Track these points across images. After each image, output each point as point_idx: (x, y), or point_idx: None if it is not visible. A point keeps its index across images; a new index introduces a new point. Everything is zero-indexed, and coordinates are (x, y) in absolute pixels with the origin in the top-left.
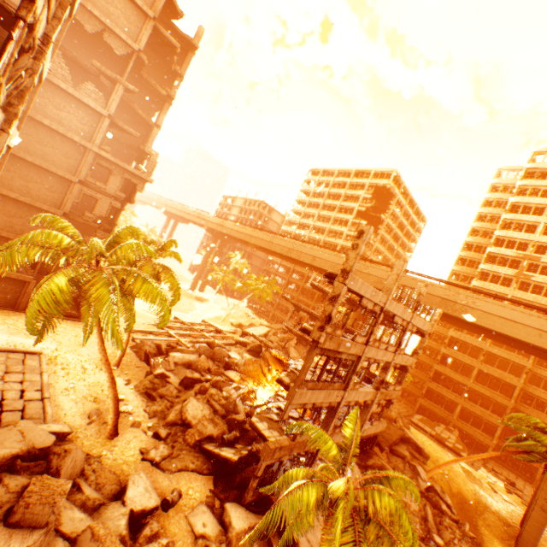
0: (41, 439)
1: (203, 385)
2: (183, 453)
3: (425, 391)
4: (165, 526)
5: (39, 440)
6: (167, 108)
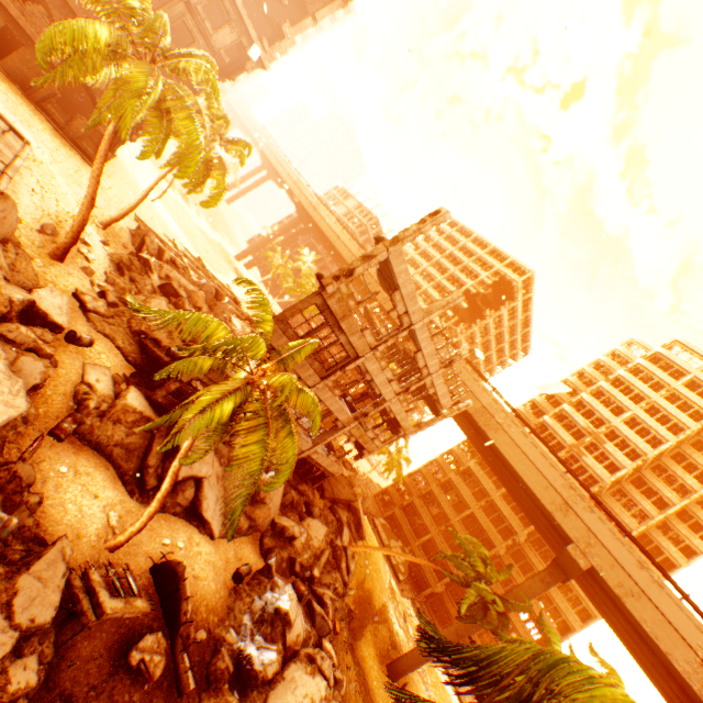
0: None
1: (184, 302)
2: (119, 329)
3: (407, 503)
4: (58, 349)
5: None
6: (337, 5)
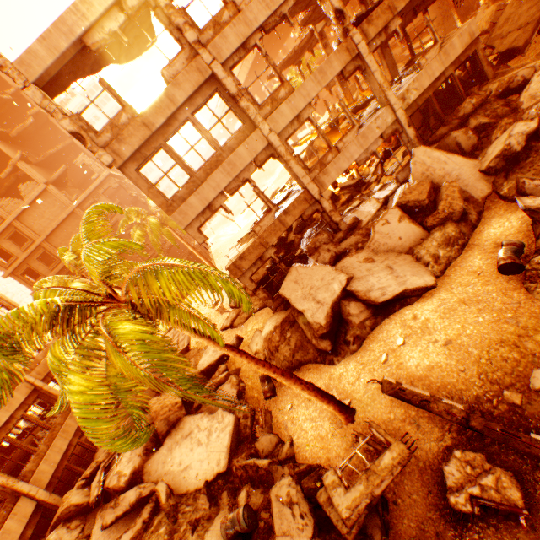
0: None
1: None
2: None
3: None
4: (234, 362)
5: None
6: (54, 120)
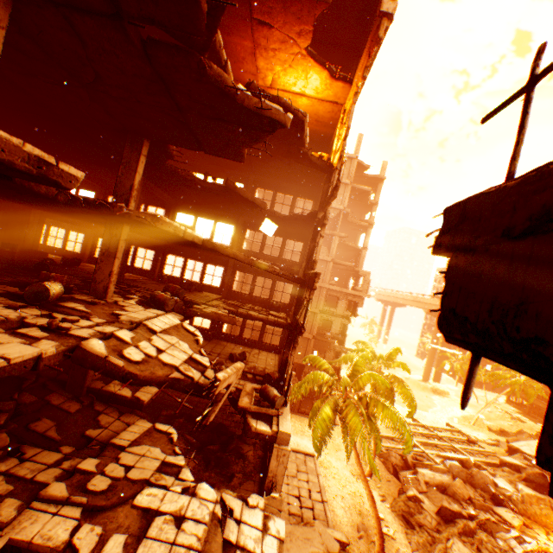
0: (330, 543)
1: (466, 524)
2: None
3: None
4: None
5: (329, 544)
6: (368, 231)
